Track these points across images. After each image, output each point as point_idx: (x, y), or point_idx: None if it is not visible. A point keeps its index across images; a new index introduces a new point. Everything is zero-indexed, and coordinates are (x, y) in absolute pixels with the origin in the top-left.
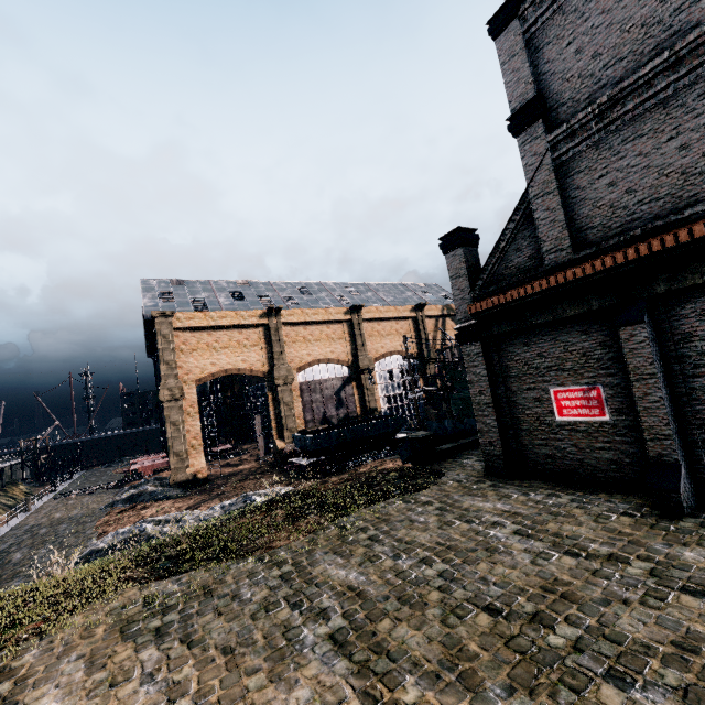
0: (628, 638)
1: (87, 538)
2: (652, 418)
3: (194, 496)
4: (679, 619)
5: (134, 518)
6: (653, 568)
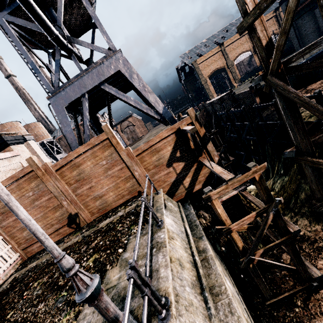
0: None
1: None
2: (320, 24)
3: None
4: None
5: None
6: None
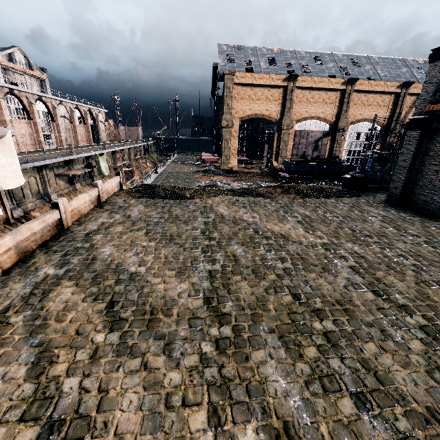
0: (395, 246)
1: (193, 181)
2: None
3: (232, 177)
4: (419, 249)
5: (209, 179)
6: (428, 241)
